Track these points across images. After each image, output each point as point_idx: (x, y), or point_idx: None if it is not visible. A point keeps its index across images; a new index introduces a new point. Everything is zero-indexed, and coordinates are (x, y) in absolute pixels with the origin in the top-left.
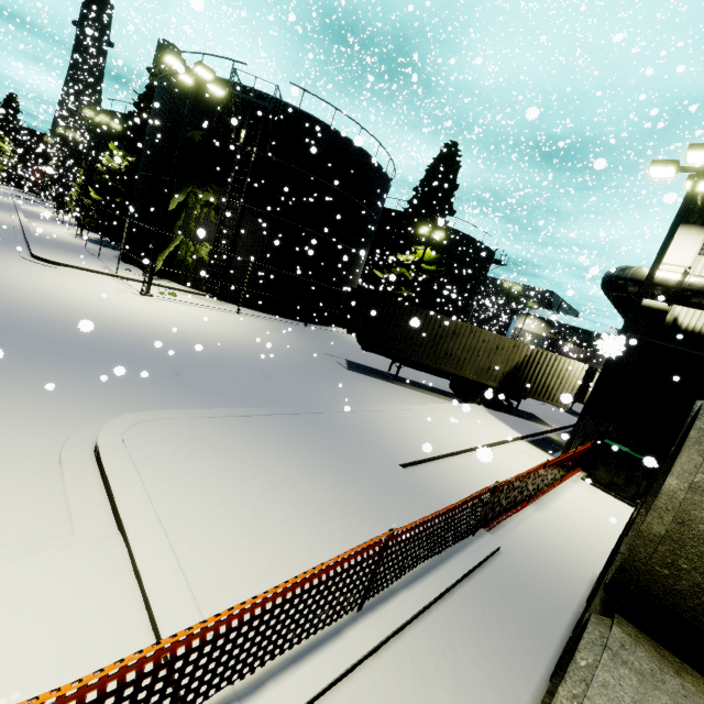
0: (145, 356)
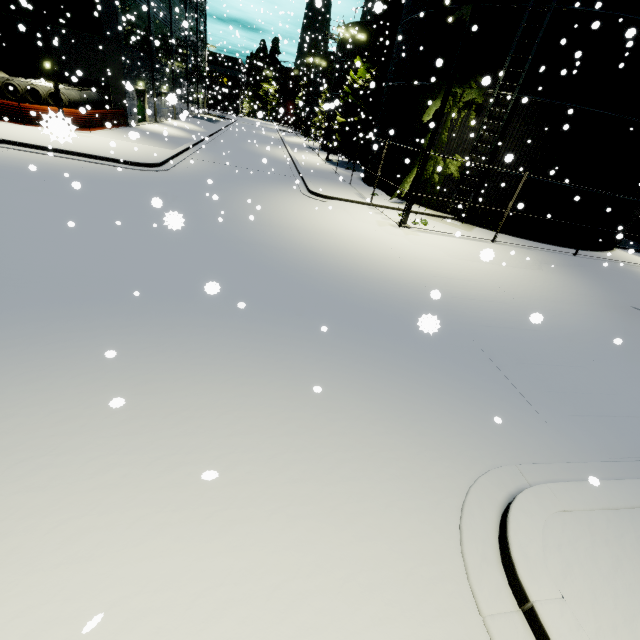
0: (448, 331)
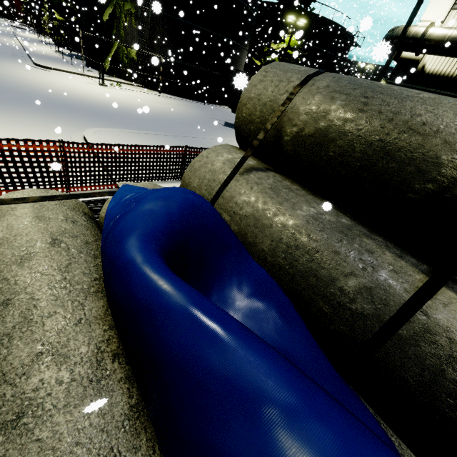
0: (104, 113)
